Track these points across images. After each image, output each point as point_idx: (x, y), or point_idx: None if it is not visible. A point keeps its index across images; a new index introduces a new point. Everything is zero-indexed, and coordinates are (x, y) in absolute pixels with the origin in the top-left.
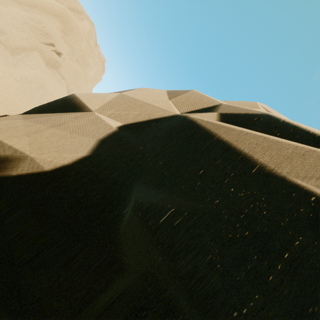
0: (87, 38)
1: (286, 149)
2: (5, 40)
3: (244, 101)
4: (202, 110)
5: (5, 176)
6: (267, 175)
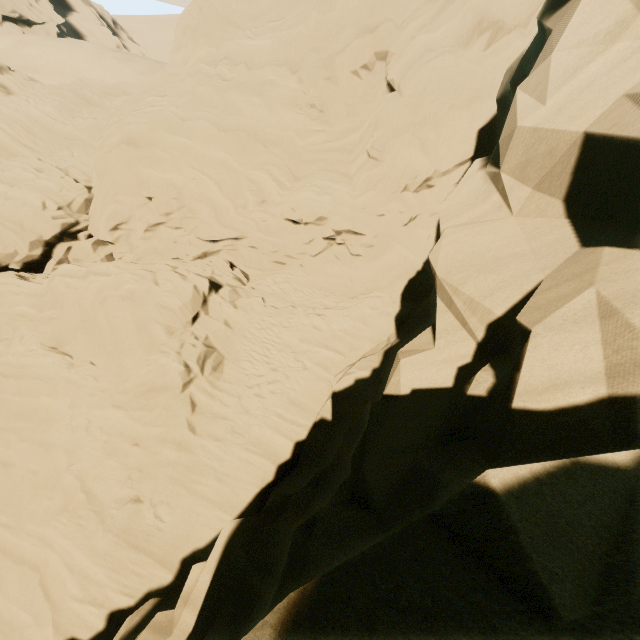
0: None
1: None
2: (519, 22)
3: None
4: None
5: None
6: None
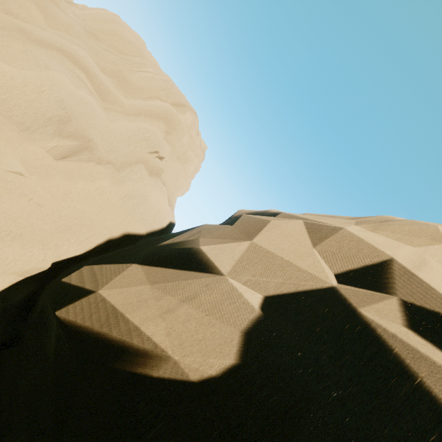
0: (189, 130)
1: None
2: (113, 159)
3: (417, 226)
4: (365, 269)
5: (144, 375)
6: None
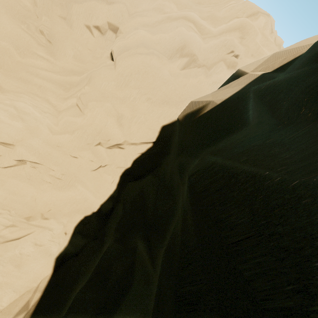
0: (262, 31)
1: None
2: (206, 63)
3: None
4: None
5: (202, 114)
6: None
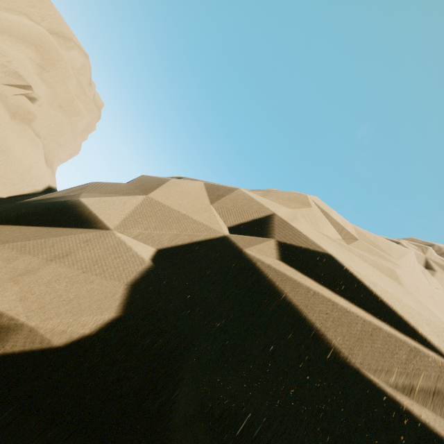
0: (77, 74)
1: (355, 324)
2: None
3: (294, 194)
4: (253, 222)
5: None
6: (342, 364)
